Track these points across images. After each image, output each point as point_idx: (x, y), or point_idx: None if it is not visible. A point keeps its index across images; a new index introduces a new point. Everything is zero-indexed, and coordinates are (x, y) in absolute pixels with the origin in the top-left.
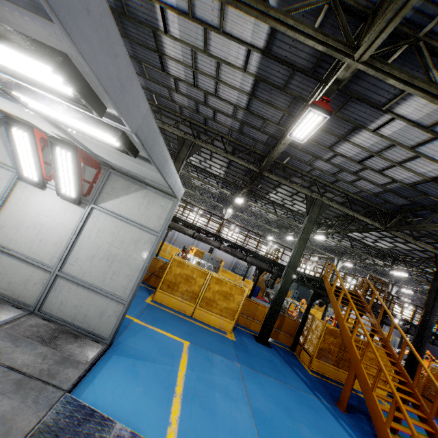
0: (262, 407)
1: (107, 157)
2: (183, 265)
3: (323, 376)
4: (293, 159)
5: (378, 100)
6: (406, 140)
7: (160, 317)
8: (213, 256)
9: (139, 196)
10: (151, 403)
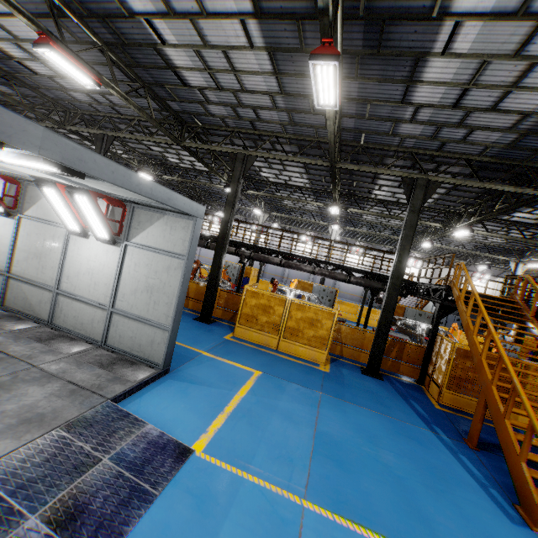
0: (332, 432)
1: (111, 192)
2: (258, 294)
3: (460, 411)
4: (370, 134)
5: (421, 8)
6: (500, 46)
7: (235, 351)
8: (324, 287)
9: (162, 223)
10: (192, 416)
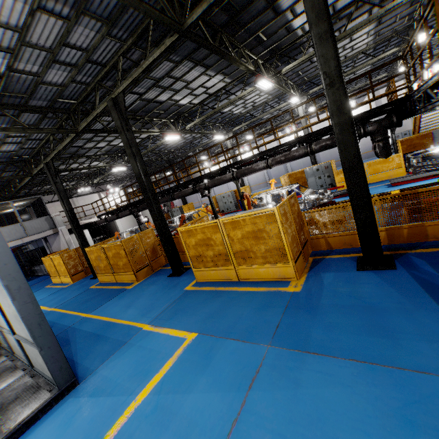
0: None
1: None
2: (192, 232)
3: None
4: None
5: None
6: None
7: (184, 307)
8: (316, 167)
9: None
10: None
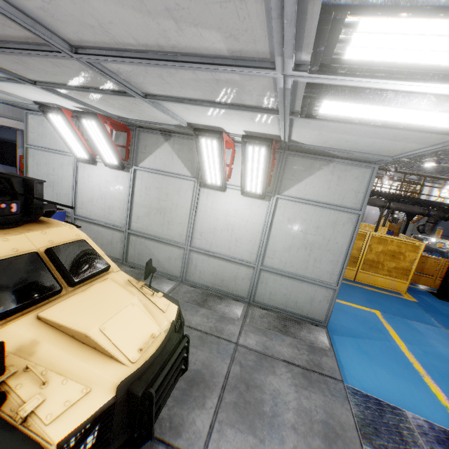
0: None
1: (310, 141)
2: None
3: None
4: None
5: None
6: None
7: None
8: None
9: (326, 172)
10: (408, 386)
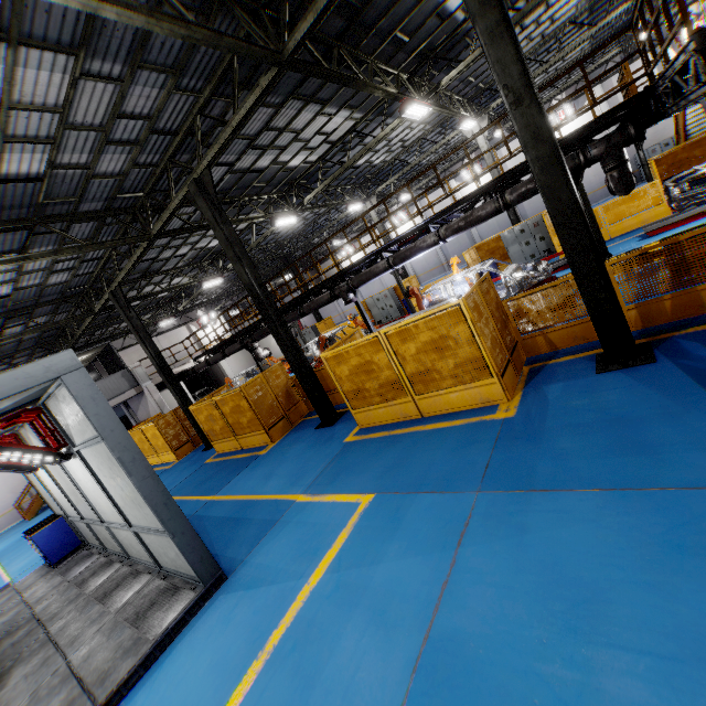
0: (469, 626)
1: None
2: (342, 357)
3: None
4: None
5: None
6: None
7: (349, 464)
8: (519, 227)
9: (64, 406)
10: (209, 686)
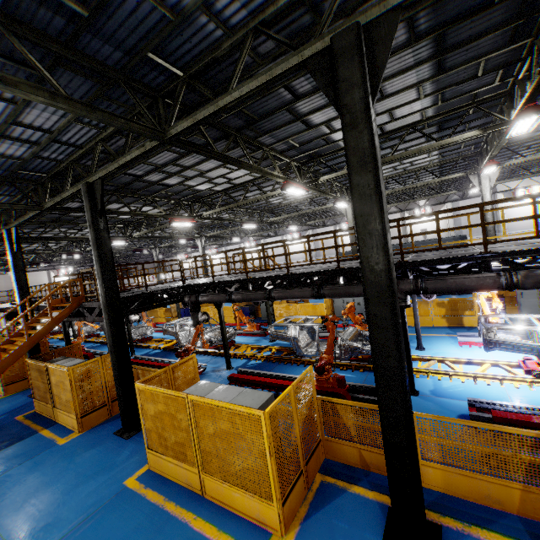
0: None
1: None
2: None
3: (37, 416)
4: None
5: None
6: None
7: None
8: None
9: None
10: None
